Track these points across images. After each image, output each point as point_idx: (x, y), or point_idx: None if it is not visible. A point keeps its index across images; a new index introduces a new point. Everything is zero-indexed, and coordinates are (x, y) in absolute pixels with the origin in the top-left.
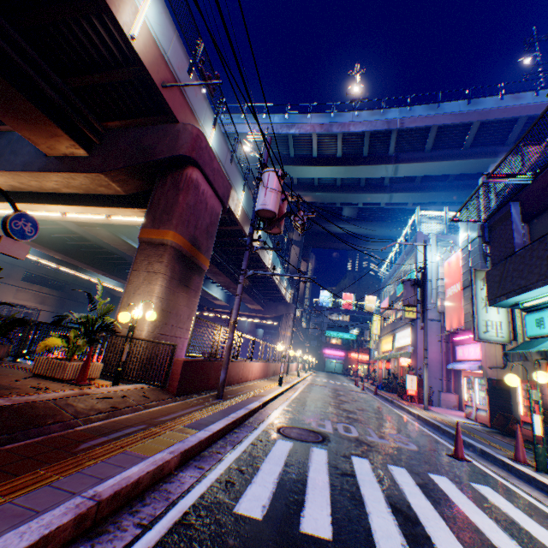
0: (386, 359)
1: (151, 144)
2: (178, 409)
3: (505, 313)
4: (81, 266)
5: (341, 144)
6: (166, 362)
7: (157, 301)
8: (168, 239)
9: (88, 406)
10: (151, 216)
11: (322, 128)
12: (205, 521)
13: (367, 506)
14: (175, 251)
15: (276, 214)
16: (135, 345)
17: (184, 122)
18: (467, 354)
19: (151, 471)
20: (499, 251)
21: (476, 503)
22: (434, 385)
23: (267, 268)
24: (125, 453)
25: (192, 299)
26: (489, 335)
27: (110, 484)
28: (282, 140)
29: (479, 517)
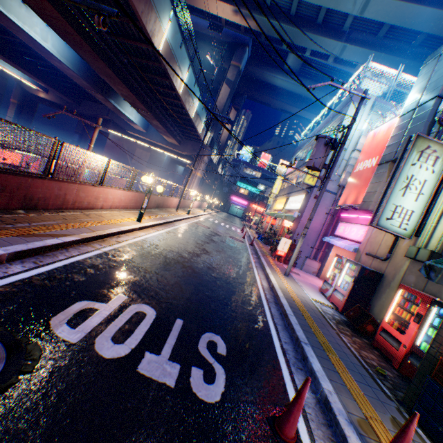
0: (274, 217)
1: None
2: None
3: (424, 203)
4: None
5: None
6: None
7: None
8: None
9: None
10: None
11: None
12: None
13: None
14: None
15: None
16: None
17: None
18: (347, 233)
19: None
20: None
21: None
22: (304, 251)
23: (178, 91)
24: None
25: None
26: (391, 223)
27: None
28: None
29: None
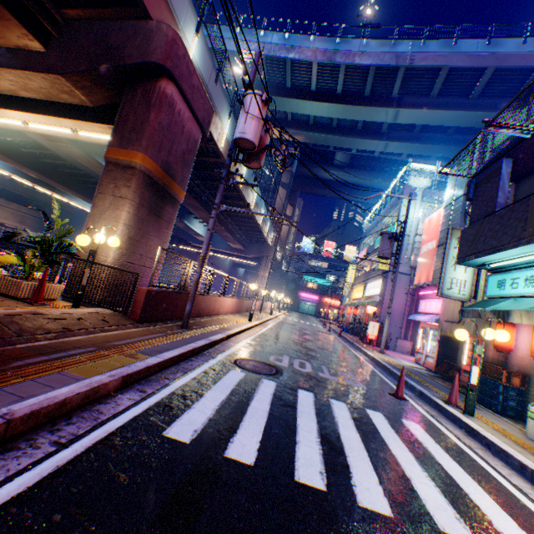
0: (355, 306)
1: (118, 44)
2: (137, 335)
3: (472, 273)
4: (58, 188)
5: (342, 78)
6: (129, 290)
7: (123, 229)
8: (136, 162)
9: (36, 325)
10: (119, 133)
11: (324, 55)
12: (129, 443)
13: (298, 436)
14: (145, 176)
15: (255, 146)
16: (98, 271)
17: (159, 21)
18: (428, 308)
19: (83, 393)
20: (480, 210)
21: (401, 438)
22: (393, 333)
23: (250, 208)
24: (60, 373)
25: (164, 230)
26: (452, 292)
27: (29, 403)
28: (280, 66)
29: (400, 450)
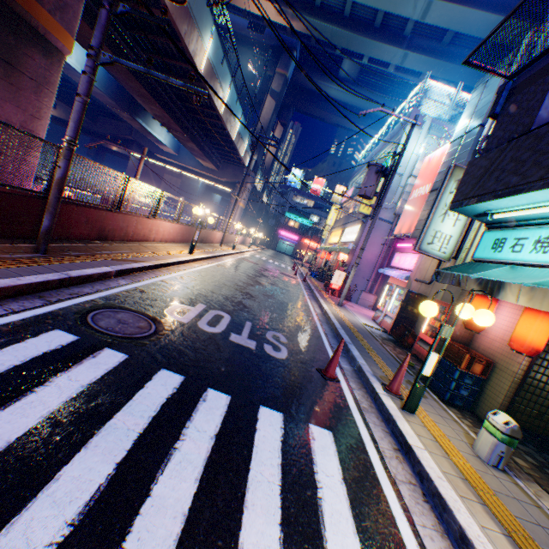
0: (329, 251)
1: None
2: None
3: (461, 228)
4: None
5: None
6: None
7: None
8: None
9: None
10: None
11: None
12: None
13: (7, 531)
14: None
15: None
16: None
17: None
18: (402, 263)
19: None
20: (506, 130)
21: (285, 481)
22: (360, 285)
23: (219, 111)
24: None
25: (28, 95)
26: (432, 248)
27: None
28: None
29: (261, 528)
